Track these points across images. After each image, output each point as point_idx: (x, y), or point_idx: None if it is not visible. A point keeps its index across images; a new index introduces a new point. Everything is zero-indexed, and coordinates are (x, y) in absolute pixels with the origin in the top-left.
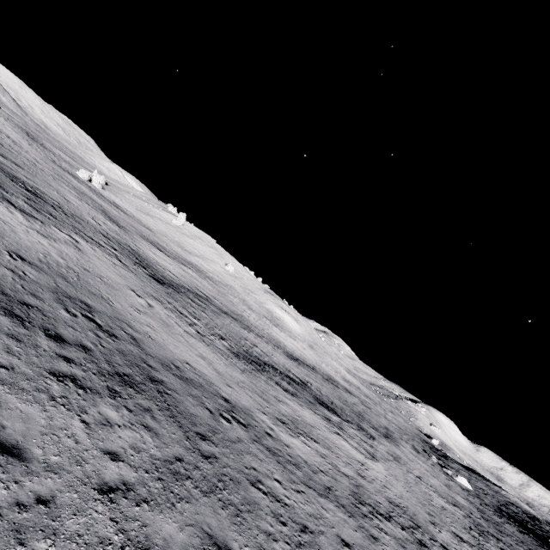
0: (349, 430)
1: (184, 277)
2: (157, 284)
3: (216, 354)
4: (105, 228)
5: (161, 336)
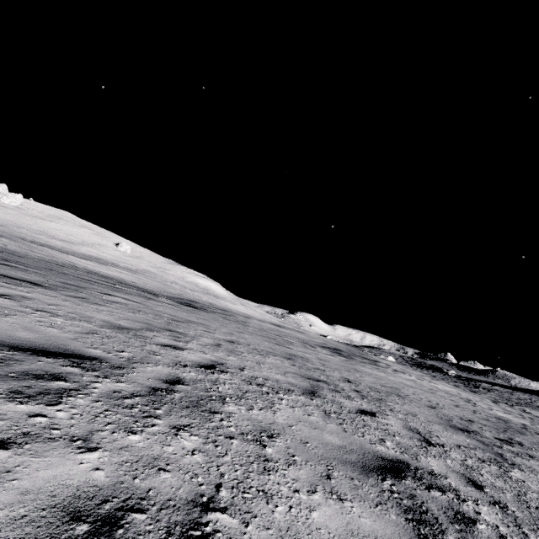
0: (396, 369)
1: (142, 282)
2: (204, 312)
3: (372, 370)
4: (12, 246)
5: (409, 392)
